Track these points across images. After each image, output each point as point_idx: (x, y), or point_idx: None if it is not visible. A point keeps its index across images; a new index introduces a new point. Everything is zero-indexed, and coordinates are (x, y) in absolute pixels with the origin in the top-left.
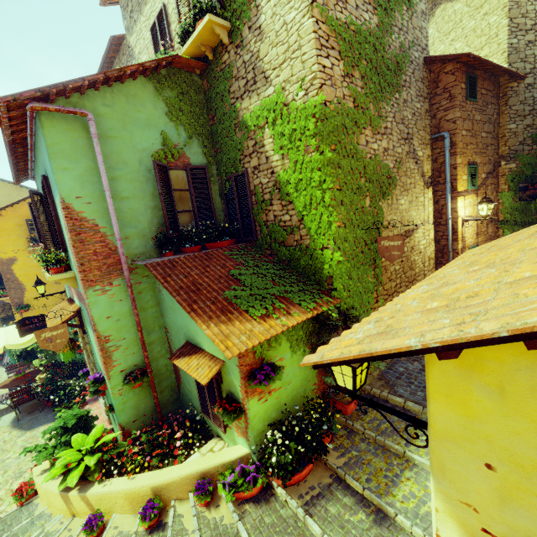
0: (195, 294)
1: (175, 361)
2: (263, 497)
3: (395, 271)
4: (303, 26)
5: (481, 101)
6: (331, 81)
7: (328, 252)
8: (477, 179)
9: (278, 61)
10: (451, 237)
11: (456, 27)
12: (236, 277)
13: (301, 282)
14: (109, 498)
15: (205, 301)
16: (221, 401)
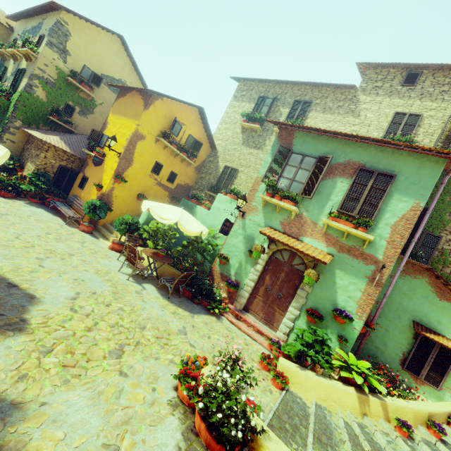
0: None
1: (425, 333)
2: None
3: None
4: None
5: None
6: None
7: None
8: None
9: None
10: None
11: None
12: None
13: None
14: (403, 411)
15: None
16: None
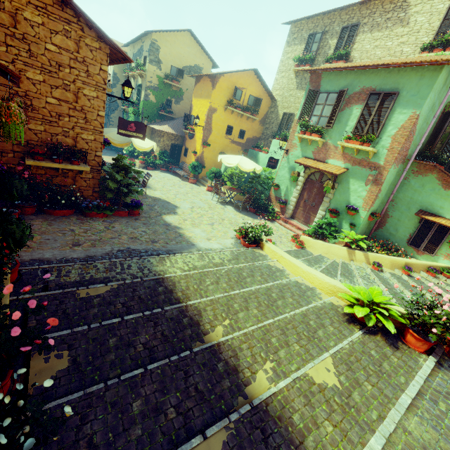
0: None
1: (423, 216)
2: None
3: None
4: None
5: None
6: None
7: None
8: None
9: None
10: None
11: None
12: None
13: None
14: (381, 259)
15: None
16: None
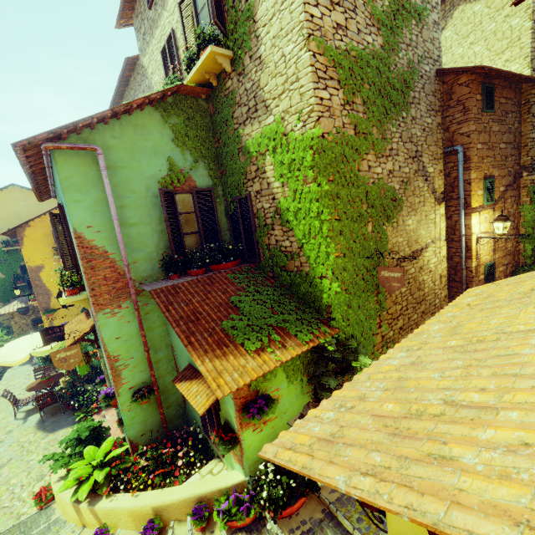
0: (193, 325)
1: (177, 384)
2: (256, 528)
3: (401, 294)
4: (300, 59)
5: (499, 110)
6: (330, 112)
7: (326, 281)
8: (495, 193)
9: (278, 91)
10: (465, 254)
11: (475, 29)
12: (236, 304)
13: (301, 309)
14: (114, 514)
15: (202, 333)
16: (218, 429)
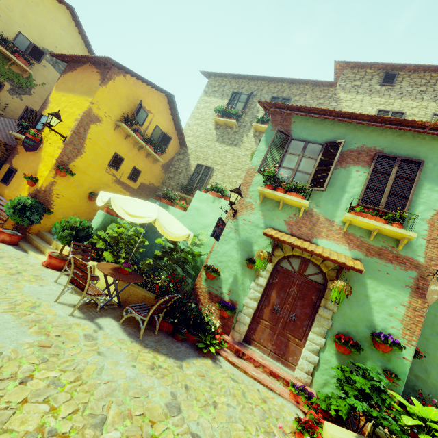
0: None
1: None
2: None
3: None
4: None
5: None
6: None
7: None
8: None
9: None
10: None
11: None
12: None
13: None
14: None
15: None
16: None
